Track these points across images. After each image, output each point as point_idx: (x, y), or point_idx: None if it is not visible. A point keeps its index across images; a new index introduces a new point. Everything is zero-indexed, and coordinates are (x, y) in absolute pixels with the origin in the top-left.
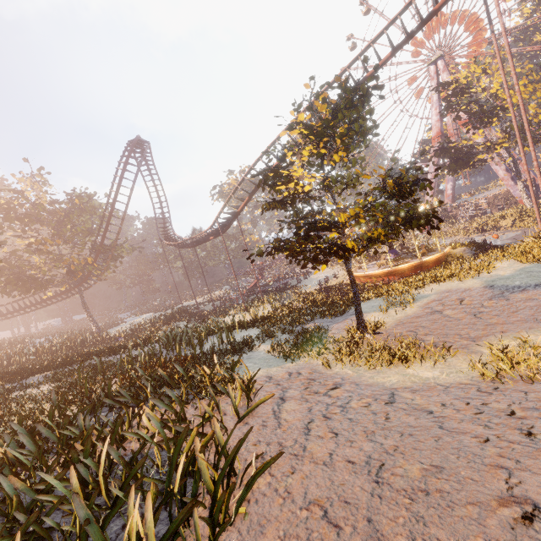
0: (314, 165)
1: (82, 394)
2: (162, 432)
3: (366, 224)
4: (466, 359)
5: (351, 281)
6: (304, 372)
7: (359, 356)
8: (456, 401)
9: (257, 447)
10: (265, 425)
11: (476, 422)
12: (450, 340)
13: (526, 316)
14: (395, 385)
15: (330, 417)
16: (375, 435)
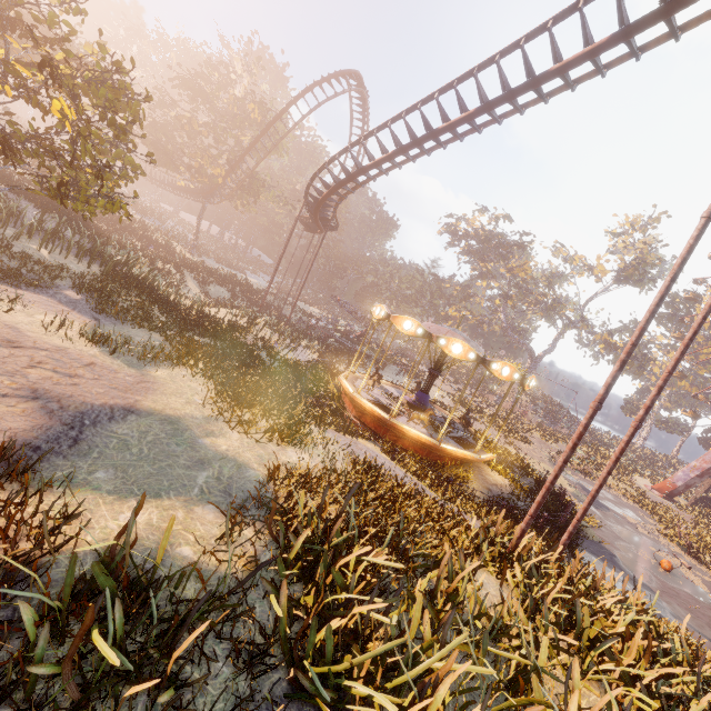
0: None
1: None
2: None
3: None
4: None
5: None
6: None
7: None
8: None
9: None
10: None
11: None
12: None
13: None
14: None
15: None
16: None
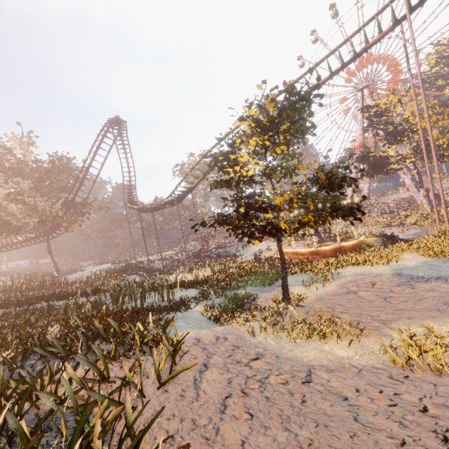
0: (258, 153)
1: (20, 338)
2: (74, 398)
3: (298, 209)
4: (377, 341)
5: (280, 258)
6: (231, 337)
7: (282, 327)
8: (369, 388)
9: (170, 423)
10: (184, 395)
11: (390, 416)
12: (363, 320)
13: (429, 305)
14: (312, 362)
15: (248, 392)
16: (290, 422)
